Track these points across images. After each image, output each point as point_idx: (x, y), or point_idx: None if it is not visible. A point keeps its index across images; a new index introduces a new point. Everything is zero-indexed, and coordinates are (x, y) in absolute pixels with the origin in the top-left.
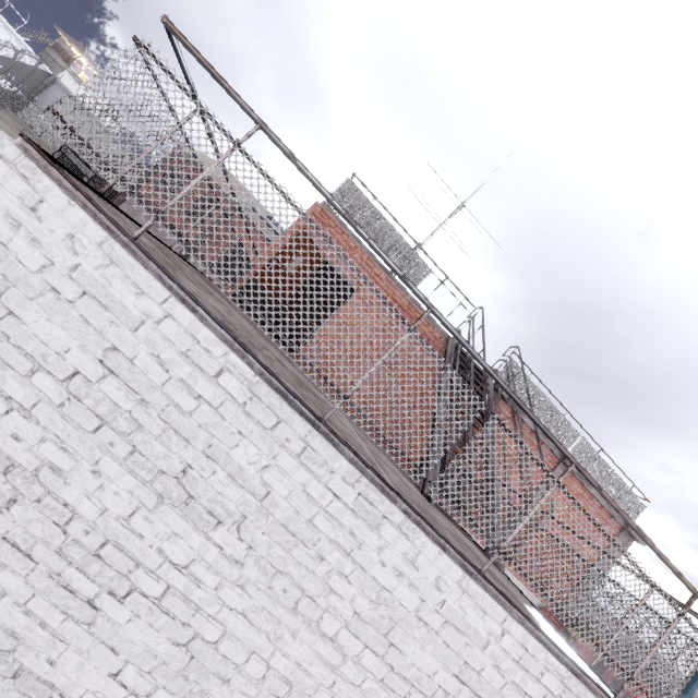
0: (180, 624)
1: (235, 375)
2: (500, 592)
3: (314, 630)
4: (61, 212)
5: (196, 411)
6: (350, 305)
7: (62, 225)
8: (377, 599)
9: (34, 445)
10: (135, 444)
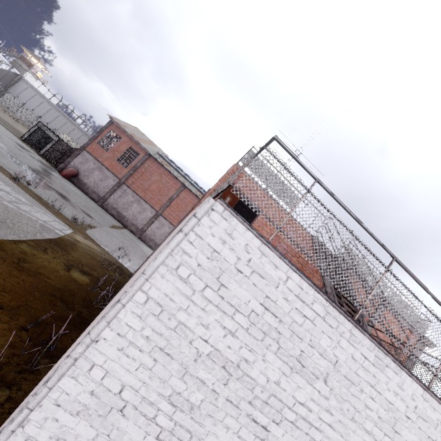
0: (304, 434)
1: (318, 303)
2: (438, 397)
3: (362, 429)
4: (241, 234)
5: (303, 323)
6: (257, 222)
7: (242, 240)
8: (387, 408)
9: (236, 350)
10: (279, 343)
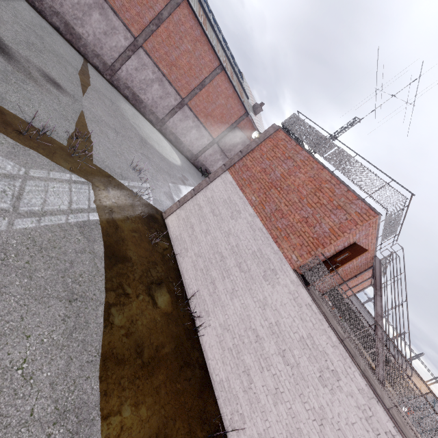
0: None
1: None
2: None
3: None
4: None
5: None
6: None
7: None
8: None
9: None
10: None
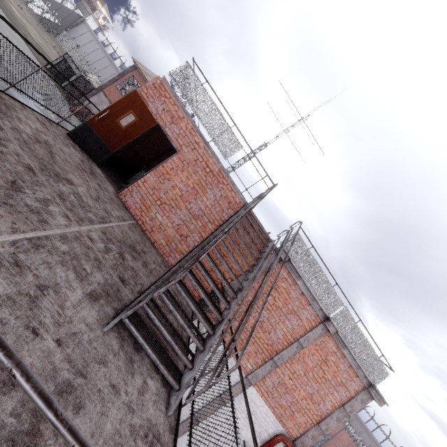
0: None
1: None
2: None
3: None
4: None
5: None
6: (170, 163)
7: None
8: None
9: None
10: None
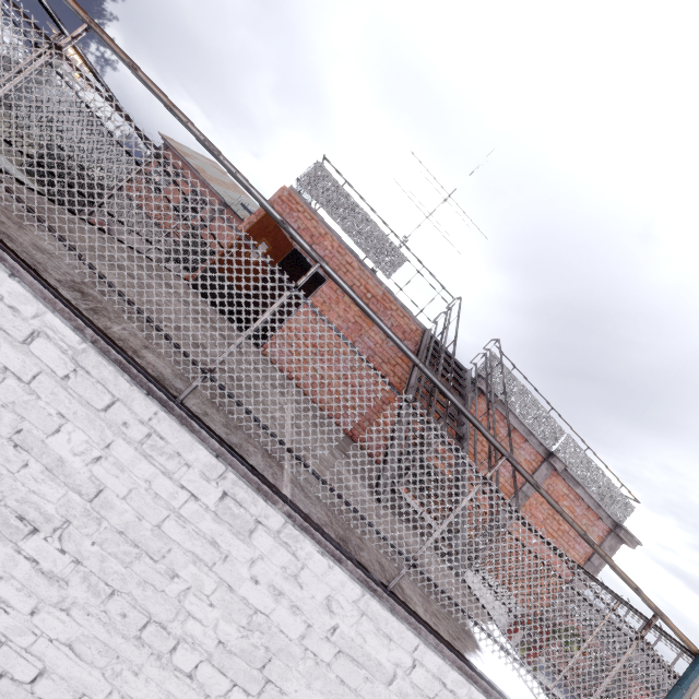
0: None
1: (53, 341)
2: (411, 614)
3: (165, 665)
4: None
5: (0, 387)
6: (320, 295)
7: None
8: (249, 624)
9: None
10: None
